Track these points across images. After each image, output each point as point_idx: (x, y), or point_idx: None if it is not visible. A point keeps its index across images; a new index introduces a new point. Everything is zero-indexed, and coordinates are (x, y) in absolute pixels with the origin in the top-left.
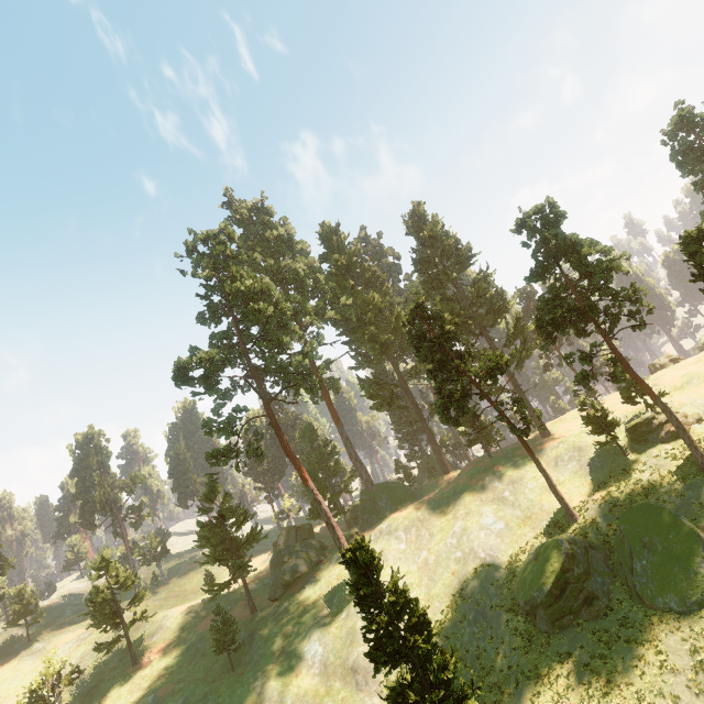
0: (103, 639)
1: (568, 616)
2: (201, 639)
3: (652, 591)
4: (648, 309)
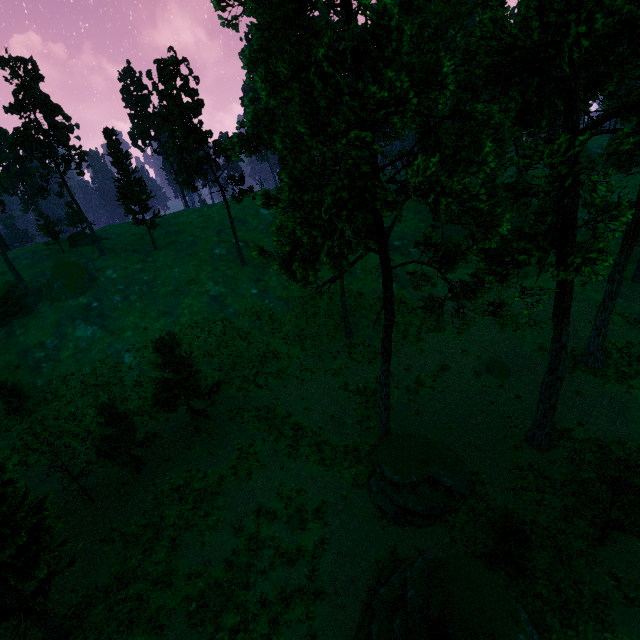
0: None
1: (8, 318)
2: None
3: (61, 294)
4: (88, 165)
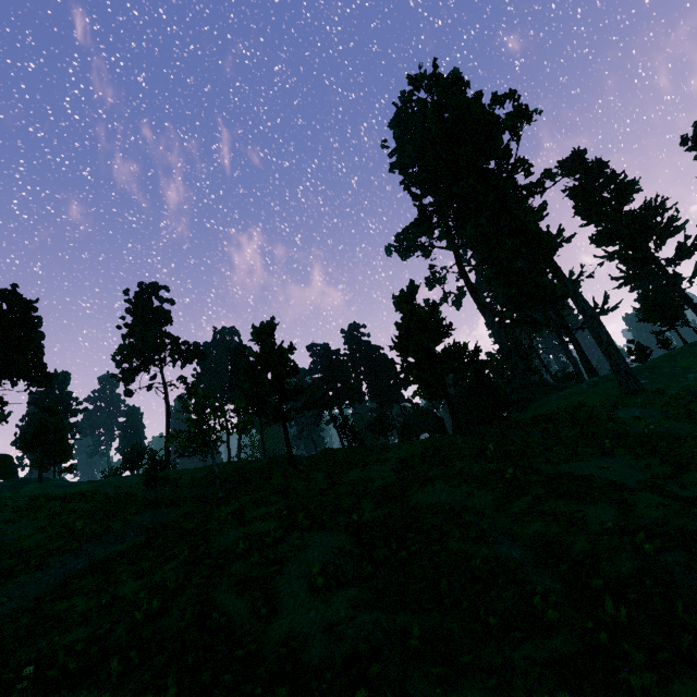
0: (193, 470)
1: None
2: (398, 445)
3: None
4: None
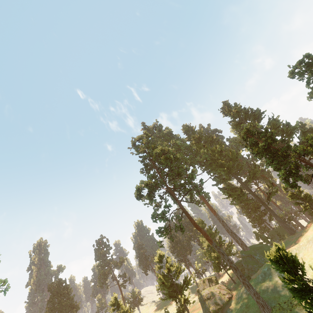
0: None
1: None
2: None
3: None
4: None
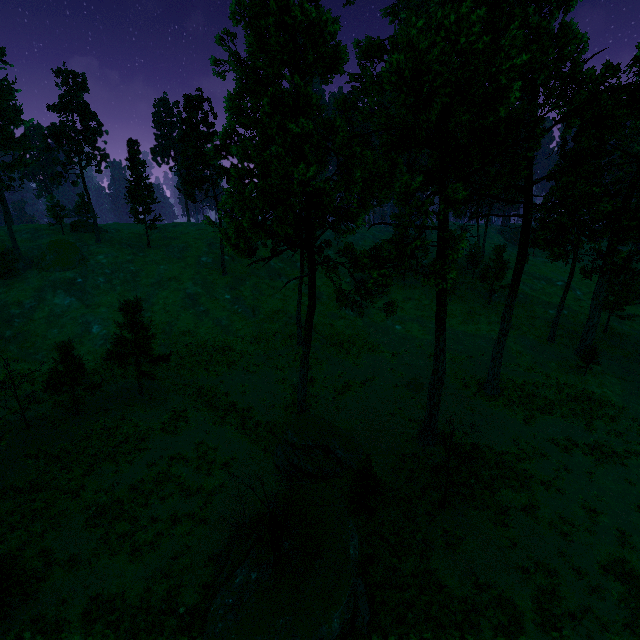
0: None
1: None
2: None
3: (51, 266)
4: (107, 166)
